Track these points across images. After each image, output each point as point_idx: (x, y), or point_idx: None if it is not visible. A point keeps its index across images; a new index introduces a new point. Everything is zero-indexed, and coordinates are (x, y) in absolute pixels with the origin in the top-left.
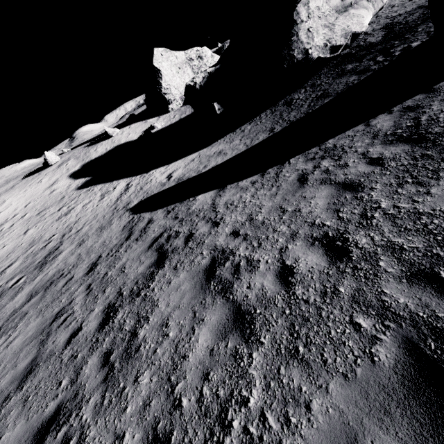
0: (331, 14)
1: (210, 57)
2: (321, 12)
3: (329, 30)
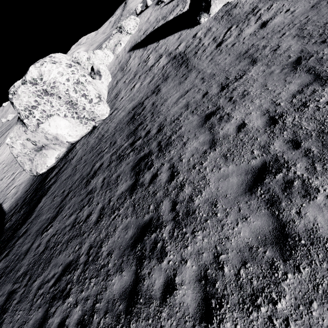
0: (31, 153)
1: (87, 61)
2: (23, 153)
3: (31, 162)
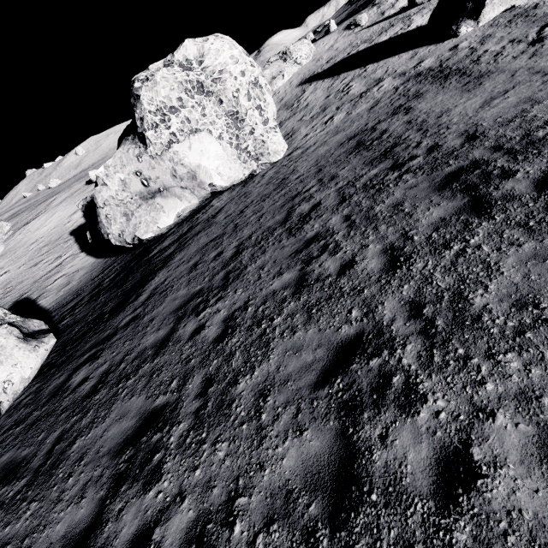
0: (133, 201)
1: None
2: (119, 199)
3: (127, 220)
